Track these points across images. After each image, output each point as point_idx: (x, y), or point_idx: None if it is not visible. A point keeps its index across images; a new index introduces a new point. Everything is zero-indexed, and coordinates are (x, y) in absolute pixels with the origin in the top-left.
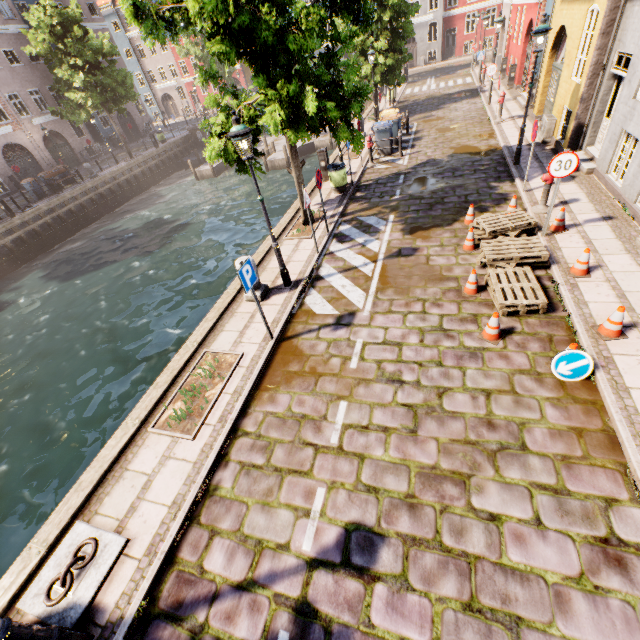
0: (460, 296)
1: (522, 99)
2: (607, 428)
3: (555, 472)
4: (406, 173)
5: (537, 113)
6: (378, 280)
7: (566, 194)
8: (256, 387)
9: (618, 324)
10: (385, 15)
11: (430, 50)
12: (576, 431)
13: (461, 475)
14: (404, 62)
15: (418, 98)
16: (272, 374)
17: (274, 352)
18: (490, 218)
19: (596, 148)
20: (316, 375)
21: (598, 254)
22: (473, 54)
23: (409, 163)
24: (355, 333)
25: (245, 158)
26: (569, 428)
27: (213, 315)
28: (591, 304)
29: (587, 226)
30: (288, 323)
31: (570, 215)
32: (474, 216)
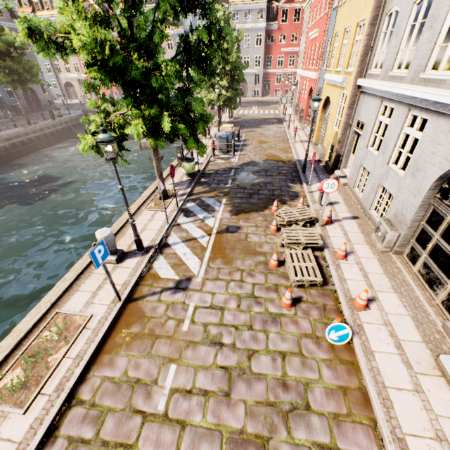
0: (267, 268)
1: (307, 130)
2: (362, 386)
3: (329, 430)
4: (236, 168)
5: (315, 141)
6: (211, 250)
7: (332, 197)
8: (99, 349)
9: (365, 300)
10: (227, 66)
11: (255, 89)
12: (342, 389)
13: (262, 438)
14: (238, 96)
15: (247, 118)
16: (115, 336)
17: (120, 313)
18: (287, 211)
19: (347, 170)
20: (153, 337)
21: (351, 243)
22: (280, 97)
23: (238, 161)
24: (189, 297)
25: (109, 157)
26: (338, 387)
27: (71, 275)
28: (348, 281)
29: (344, 222)
30: (137, 285)
31: (334, 213)
32: (278, 207)
